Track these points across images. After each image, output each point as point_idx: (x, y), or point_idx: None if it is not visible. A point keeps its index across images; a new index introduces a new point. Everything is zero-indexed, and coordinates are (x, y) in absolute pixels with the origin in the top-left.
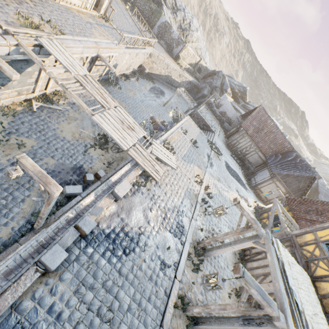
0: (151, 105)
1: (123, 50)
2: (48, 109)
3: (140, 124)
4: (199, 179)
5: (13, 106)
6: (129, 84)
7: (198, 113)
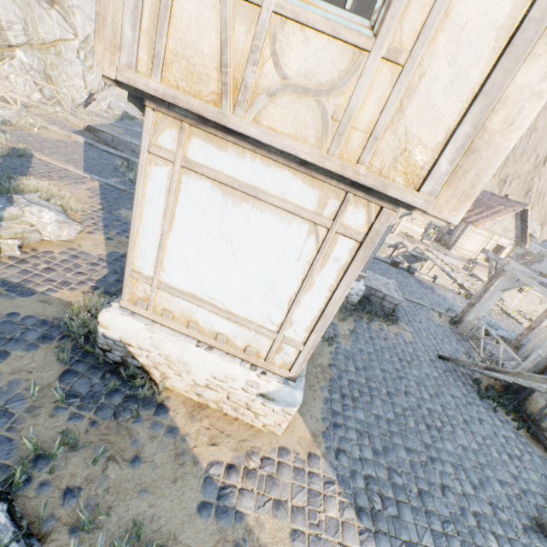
0: None
1: None
2: None
3: None
4: None
5: None
6: None
7: None
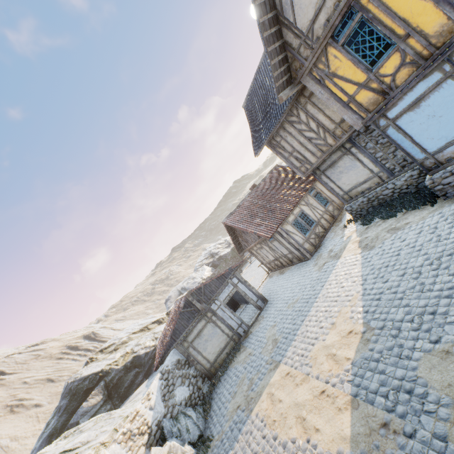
0: None
1: None
2: None
3: None
4: None
5: None
6: None
7: None
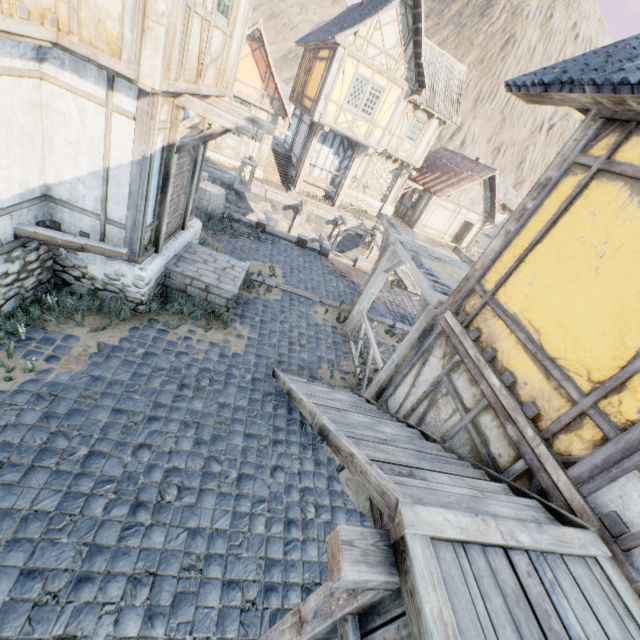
0: None
1: None
2: None
3: None
4: None
5: None
6: None
7: None
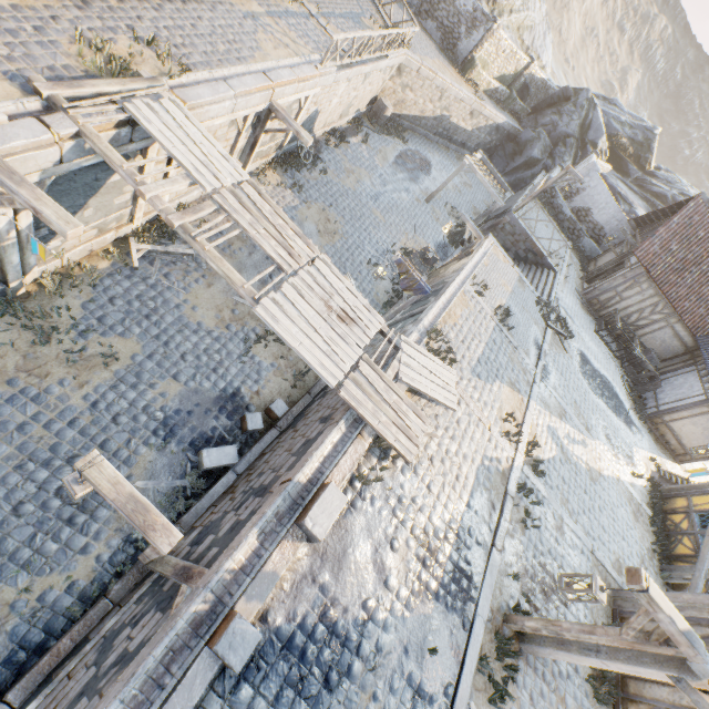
0: (398, 205)
1: (333, 76)
2: (164, 257)
3: (369, 261)
4: (512, 424)
5: (91, 261)
6: (346, 155)
7: (515, 222)
